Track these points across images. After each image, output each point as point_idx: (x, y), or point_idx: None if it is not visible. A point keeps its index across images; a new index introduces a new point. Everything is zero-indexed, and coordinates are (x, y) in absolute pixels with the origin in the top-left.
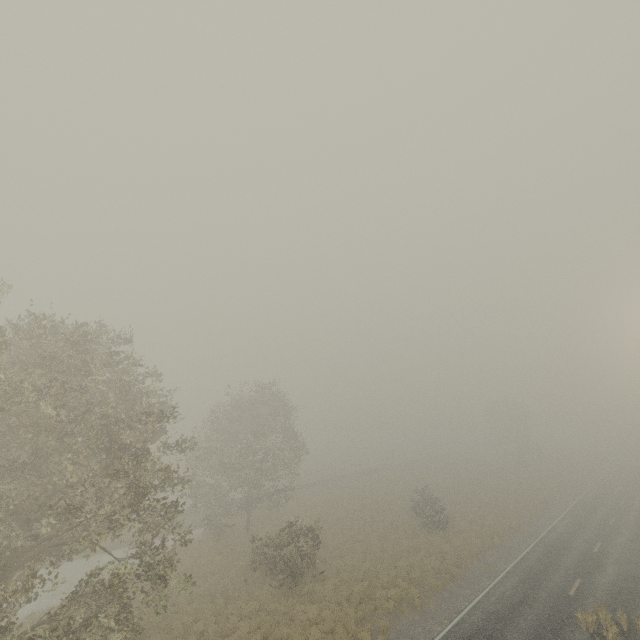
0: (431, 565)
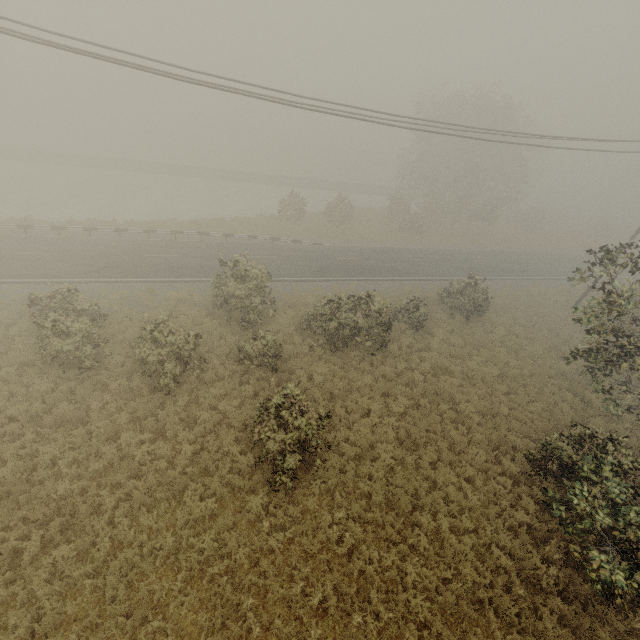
0: (593, 243)
